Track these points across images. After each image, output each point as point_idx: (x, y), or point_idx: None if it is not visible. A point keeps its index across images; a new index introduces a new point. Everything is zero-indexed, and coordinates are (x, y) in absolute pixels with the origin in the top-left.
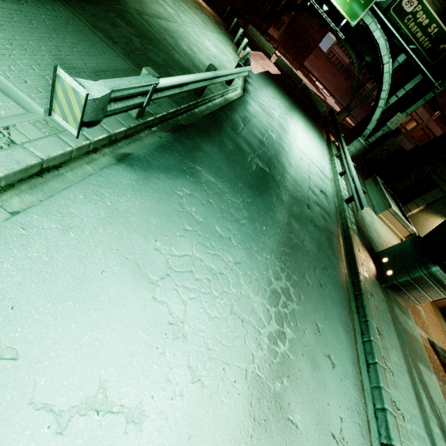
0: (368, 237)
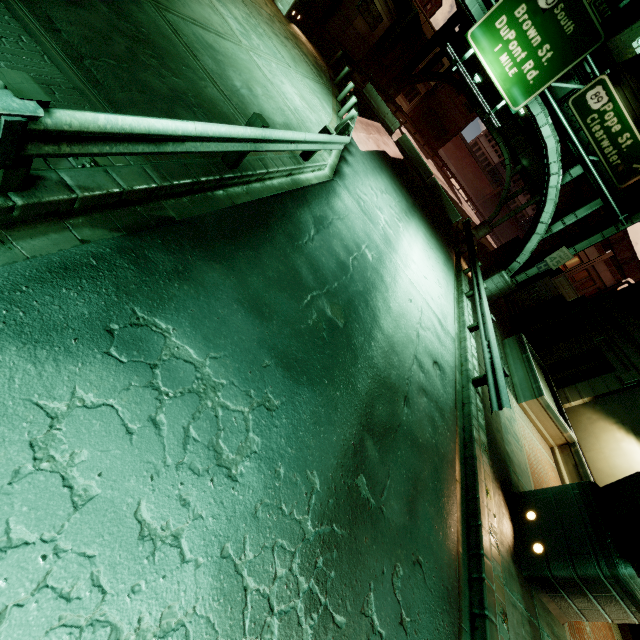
0: (505, 456)
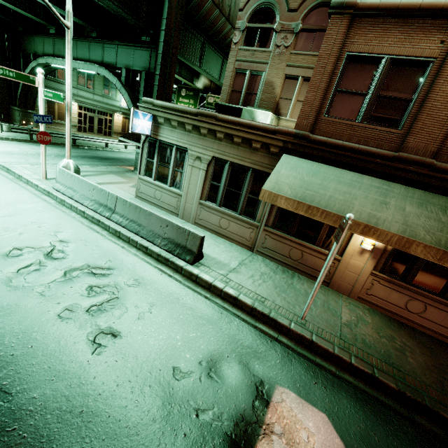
0: None
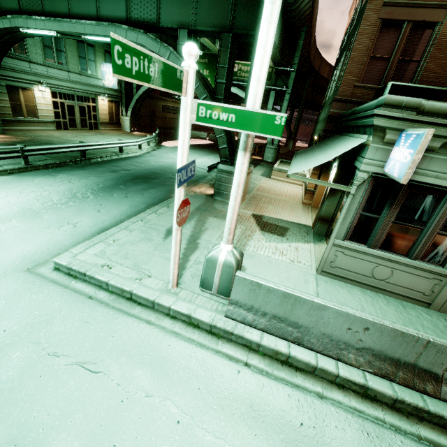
0: None
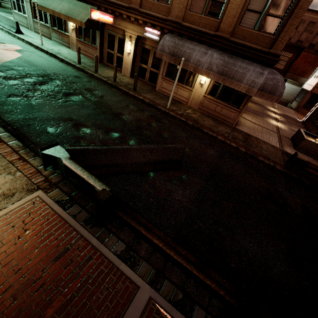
0: None
